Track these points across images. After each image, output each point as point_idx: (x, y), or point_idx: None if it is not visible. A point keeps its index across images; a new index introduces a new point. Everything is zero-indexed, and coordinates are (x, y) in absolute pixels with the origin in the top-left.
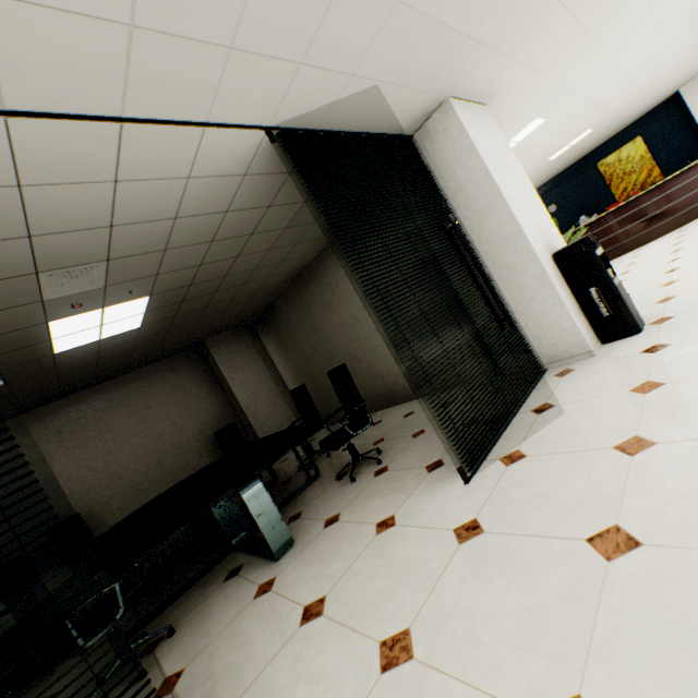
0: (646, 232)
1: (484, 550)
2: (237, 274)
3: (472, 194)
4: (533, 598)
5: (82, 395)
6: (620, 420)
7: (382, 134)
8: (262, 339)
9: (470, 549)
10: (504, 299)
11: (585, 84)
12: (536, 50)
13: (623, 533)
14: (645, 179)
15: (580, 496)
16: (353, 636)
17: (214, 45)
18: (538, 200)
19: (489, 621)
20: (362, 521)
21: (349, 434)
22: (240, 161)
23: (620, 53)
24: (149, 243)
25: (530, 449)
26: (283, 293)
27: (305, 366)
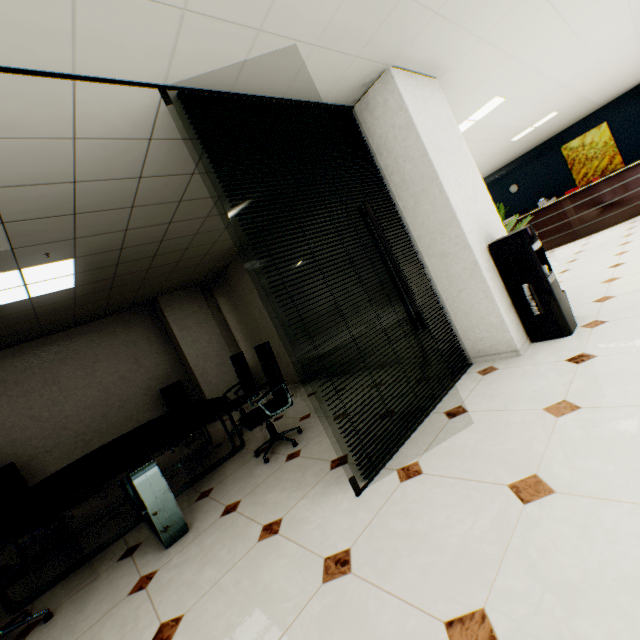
0: (599, 220)
1: (342, 601)
2: (175, 239)
3: (409, 175)
4: None
5: (29, 346)
6: (524, 447)
7: (315, 103)
8: (217, 300)
9: (330, 594)
10: (435, 287)
11: (548, 63)
12: (489, 19)
13: (487, 627)
14: (606, 166)
15: (458, 550)
16: None
17: None
18: (481, 184)
19: None
20: (253, 518)
21: (266, 415)
22: (138, 123)
23: (587, 32)
24: (51, 207)
25: (428, 465)
26: (235, 258)
27: (255, 330)
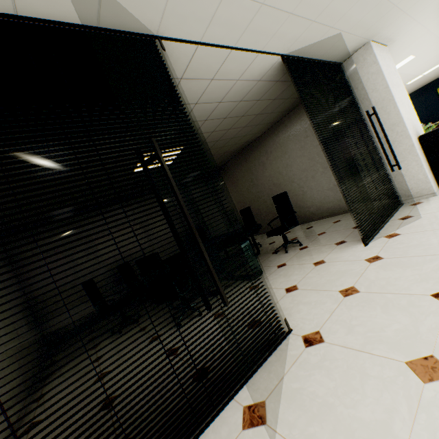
0: None
1: (386, 263)
2: (223, 140)
3: (374, 99)
4: (420, 271)
5: (126, 203)
6: None
7: (328, 61)
8: (215, 184)
9: (377, 263)
10: (383, 161)
11: None
12: (427, 13)
13: None
14: None
15: (438, 243)
16: (322, 291)
17: (285, 12)
18: (411, 105)
19: (397, 279)
20: (303, 264)
21: (286, 228)
22: (261, 73)
23: None
24: (202, 115)
25: (402, 232)
26: (234, 157)
27: (241, 201)
